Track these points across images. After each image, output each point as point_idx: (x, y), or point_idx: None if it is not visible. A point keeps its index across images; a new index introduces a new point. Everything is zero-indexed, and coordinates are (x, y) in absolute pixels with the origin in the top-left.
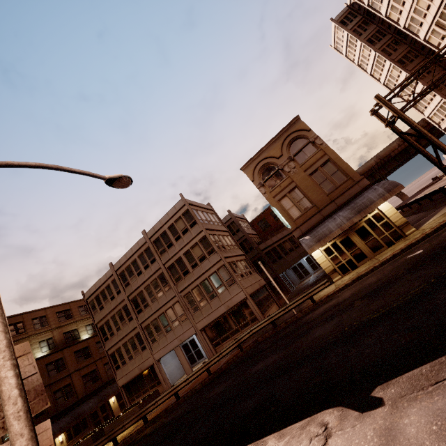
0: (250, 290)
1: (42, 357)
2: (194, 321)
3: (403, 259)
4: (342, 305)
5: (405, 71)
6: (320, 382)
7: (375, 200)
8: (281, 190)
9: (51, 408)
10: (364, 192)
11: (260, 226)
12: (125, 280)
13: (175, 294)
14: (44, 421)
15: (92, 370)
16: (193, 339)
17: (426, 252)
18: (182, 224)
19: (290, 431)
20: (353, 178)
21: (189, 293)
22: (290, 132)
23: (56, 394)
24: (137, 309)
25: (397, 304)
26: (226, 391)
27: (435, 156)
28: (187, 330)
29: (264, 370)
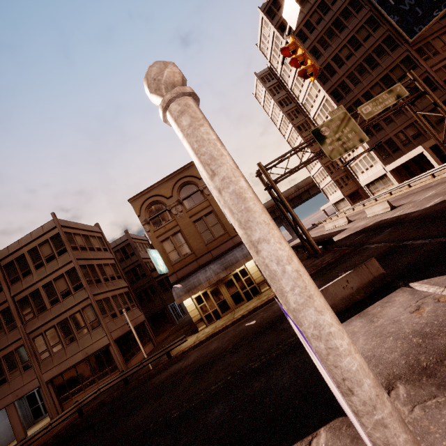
0: (118, 334)
1: None
2: (40, 371)
3: (242, 326)
4: (178, 376)
5: (301, 136)
6: None
7: (240, 259)
8: (166, 232)
9: None
10: (235, 249)
11: None
12: None
13: (21, 336)
14: None
15: None
16: None
17: (254, 327)
18: (48, 250)
19: None
20: (229, 233)
21: (41, 335)
22: (183, 176)
23: None
24: None
25: (195, 403)
26: None
27: (294, 224)
28: (29, 383)
29: None
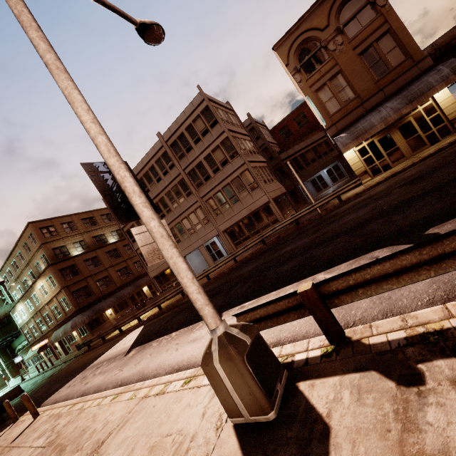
0: (273, 195)
1: (79, 255)
2: (216, 224)
3: (452, 150)
4: (376, 196)
5: None
6: (363, 240)
7: (435, 85)
8: (321, 77)
9: (97, 292)
10: (423, 76)
11: (281, 134)
12: (145, 187)
13: (197, 199)
14: (161, 220)
15: (124, 267)
16: (214, 241)
17: None
18: (201, 124)
19: (337, 268)
20: (414, 57)
21: (211, 198)
22: None
23: (98, 283)
24: (160, 214)
25: (448, 179)
26: (257, 267)
27: None
28: (210, 232)
29: (295, 249)
